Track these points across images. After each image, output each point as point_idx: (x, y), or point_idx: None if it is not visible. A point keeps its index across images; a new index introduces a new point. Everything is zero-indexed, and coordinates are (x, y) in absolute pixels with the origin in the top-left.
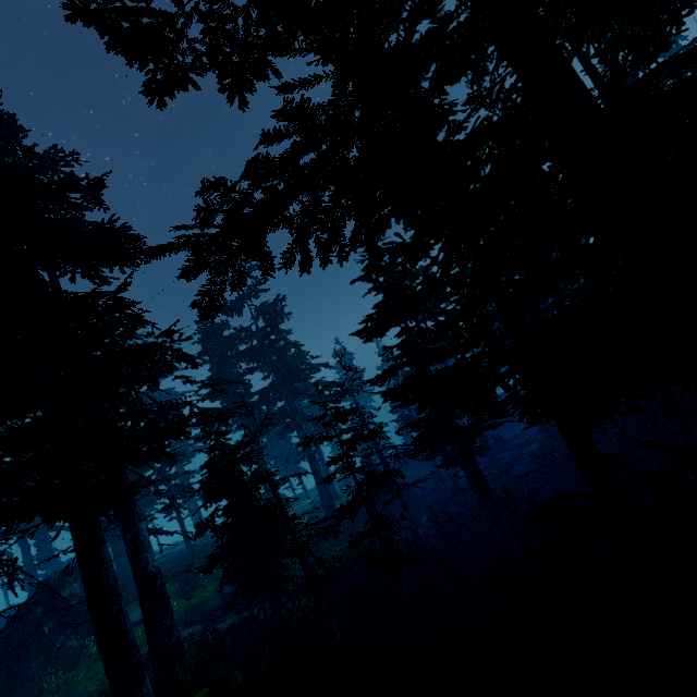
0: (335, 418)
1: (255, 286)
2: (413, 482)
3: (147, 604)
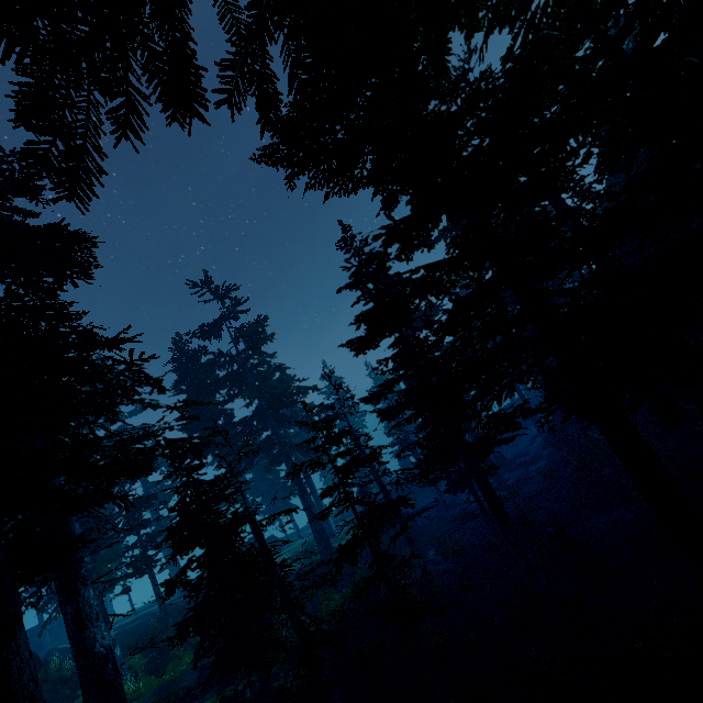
0: (328, 440)
1: (234, 307)
2: (418, 512)
3: (92, 700)
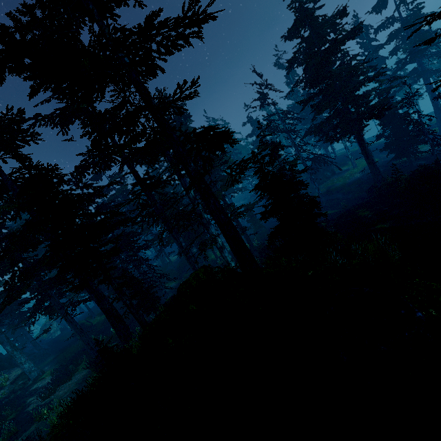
0: None
1: None
2: None
3: None
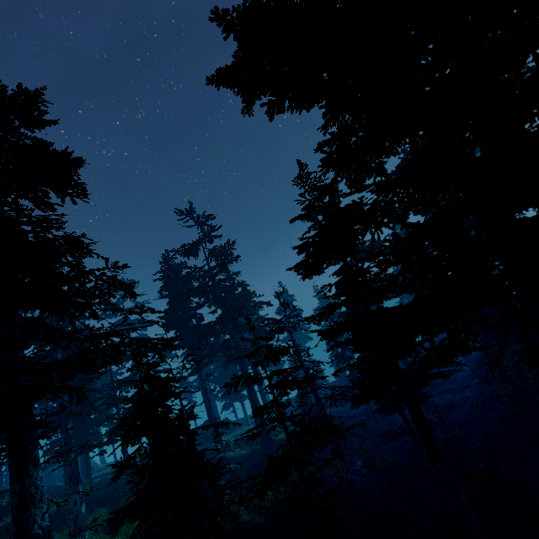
0: (267, 358)
1: (209, 232)
2: (349, 427)
3: None
